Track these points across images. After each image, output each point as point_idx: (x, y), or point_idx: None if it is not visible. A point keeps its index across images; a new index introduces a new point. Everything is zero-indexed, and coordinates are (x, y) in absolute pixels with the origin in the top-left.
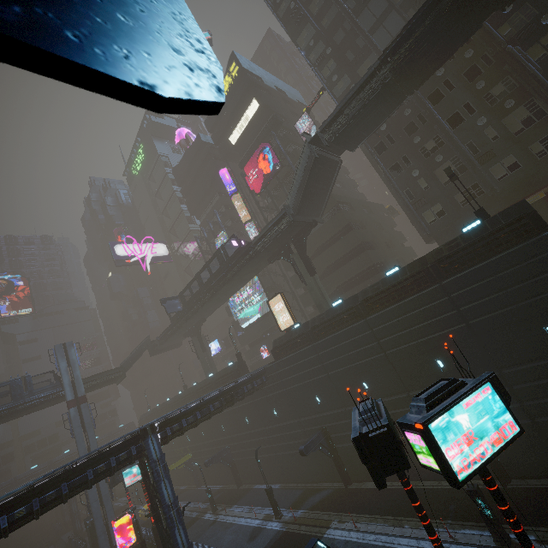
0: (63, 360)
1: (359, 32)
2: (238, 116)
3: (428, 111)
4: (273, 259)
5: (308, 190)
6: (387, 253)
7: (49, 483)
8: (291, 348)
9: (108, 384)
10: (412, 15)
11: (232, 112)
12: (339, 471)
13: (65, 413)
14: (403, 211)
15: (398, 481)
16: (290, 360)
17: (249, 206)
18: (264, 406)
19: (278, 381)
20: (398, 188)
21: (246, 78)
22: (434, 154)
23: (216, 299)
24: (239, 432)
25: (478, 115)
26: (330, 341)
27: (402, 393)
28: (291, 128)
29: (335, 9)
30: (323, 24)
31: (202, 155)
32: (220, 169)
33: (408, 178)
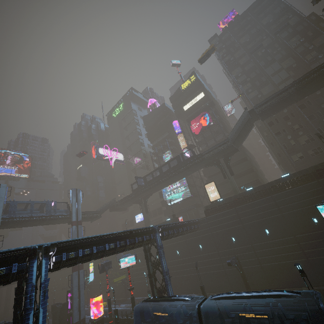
0: (74, 197)
1: (264, 75)
2: (190, 98)
3: (298, 112)
4: (208, 165)
5: (240, 133)
6: (261, 177)
7: (123, 236)
8: (218, 210)
9: (88, 220)
10: (291, 73)
11: (187, 96)
12: (244, 281)
13: (70, 227)
14: (275, 156)
15: (283, 288)
16: (218, 216)
17: (187, 141)
18: (192, 243)
19: (207, 228)
20: (279, 143)
21: (199, 83)
22: (298, 131)
23: (166, 182)
24: (169, 260)
25: (323, 117)
26: (247, 206)
27: (290, 236)
28: (217, 109)
29: (252, 64)
30: (245, 68)
31: (164, 112)
32: (174, 120)
33: (284, 139)
